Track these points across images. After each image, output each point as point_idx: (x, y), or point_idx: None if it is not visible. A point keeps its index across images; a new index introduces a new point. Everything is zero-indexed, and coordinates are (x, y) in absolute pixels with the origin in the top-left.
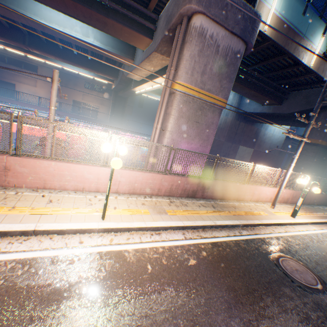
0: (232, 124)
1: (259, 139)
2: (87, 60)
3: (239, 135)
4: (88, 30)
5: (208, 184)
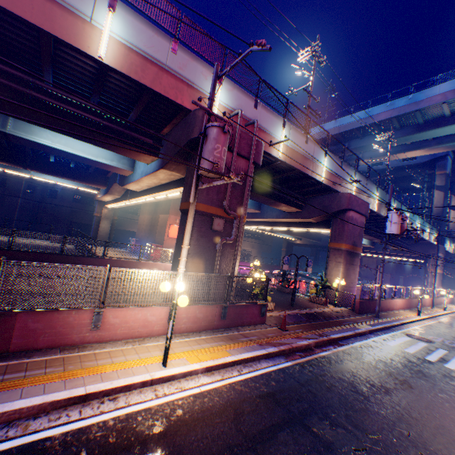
0: (396, 265)
1: (404, 269)
2: (310, 235)
3: (398, 269)
4: (365, 239)
5: (451, 298)
